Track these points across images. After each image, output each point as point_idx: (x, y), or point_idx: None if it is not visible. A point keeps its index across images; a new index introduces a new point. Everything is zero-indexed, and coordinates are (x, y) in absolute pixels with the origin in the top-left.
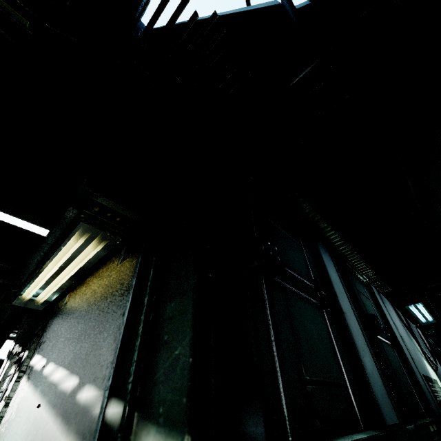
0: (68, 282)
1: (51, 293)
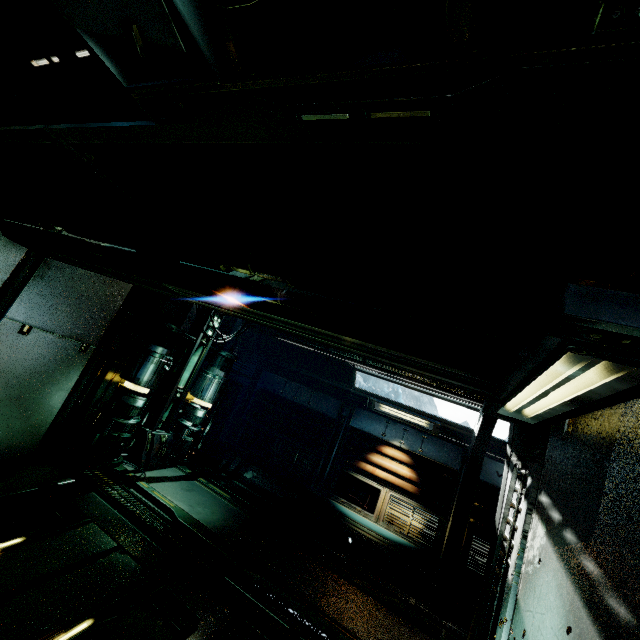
0: (563, 404)
1: (541, 411)
